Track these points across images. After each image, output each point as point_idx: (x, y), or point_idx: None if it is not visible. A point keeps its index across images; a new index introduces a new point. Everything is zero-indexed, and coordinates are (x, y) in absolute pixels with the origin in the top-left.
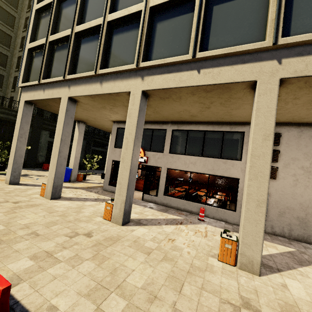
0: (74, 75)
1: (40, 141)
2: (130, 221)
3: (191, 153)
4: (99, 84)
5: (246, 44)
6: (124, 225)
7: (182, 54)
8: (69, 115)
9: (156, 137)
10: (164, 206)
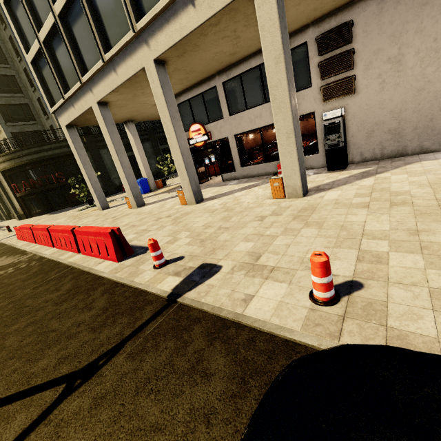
0: (88, 75)
1: (105, 163)
2: (205, 199)
3: (253, 104)
4: (114, 73)
5: None
6: (199, 203)
7: None
8: (109, 122)
9: (209, 102)
10: (245, 179)
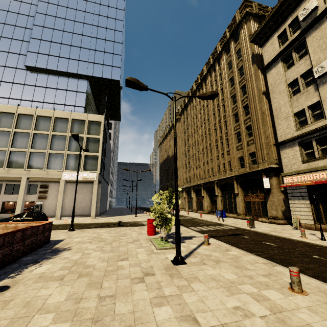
0: None
1: None
2: None
3: (16, 193)
4: None
5: (21, 167)
6: None
7: (2, 166)
8: None
9: None
10: None
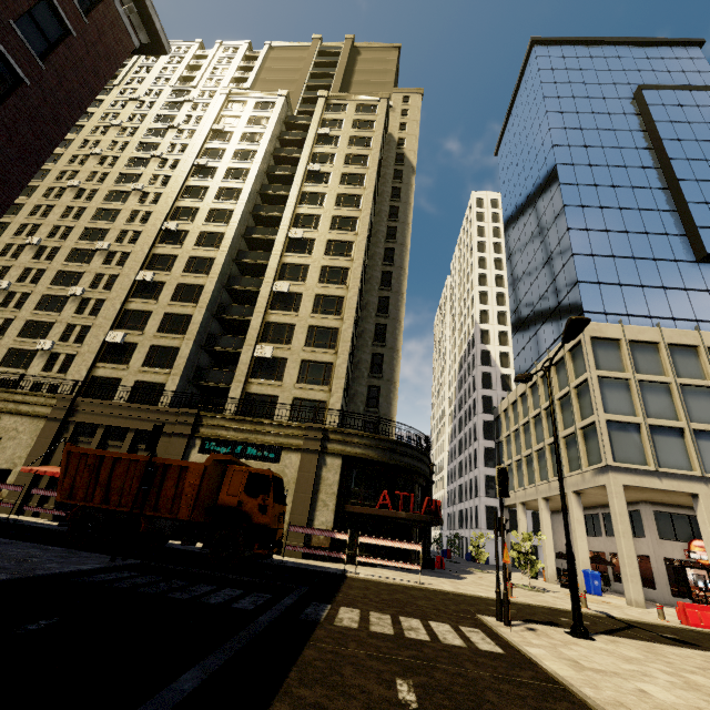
0: None
1: None
2: None
3: None
4: None
5: None
6: None
7: None
8: None
9: None
10: None
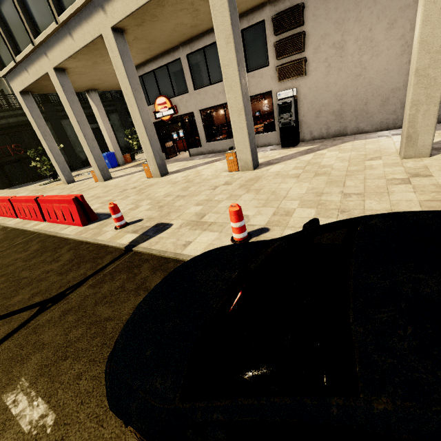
0: (41, 37)
1: (68, 135)
2: (170, 173)
3: (216, 79)
4: (70, 37)
5: None
6: (164, 176)
7: None
8: (68, 90)
9: (174, 74)
10: (210, 154)
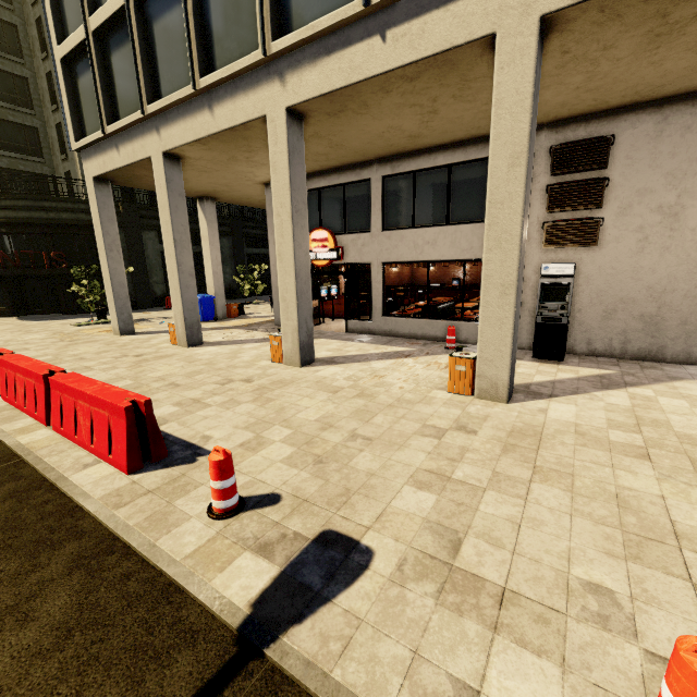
0: (160, 103)
1: (146, 255)
2: (317, 360)
3: (425, 222)
4: (208, 112)
5: None
6: (305, 366)
7: None
8: (175, 190)
9: (352, 201)
10: (385, 337)
